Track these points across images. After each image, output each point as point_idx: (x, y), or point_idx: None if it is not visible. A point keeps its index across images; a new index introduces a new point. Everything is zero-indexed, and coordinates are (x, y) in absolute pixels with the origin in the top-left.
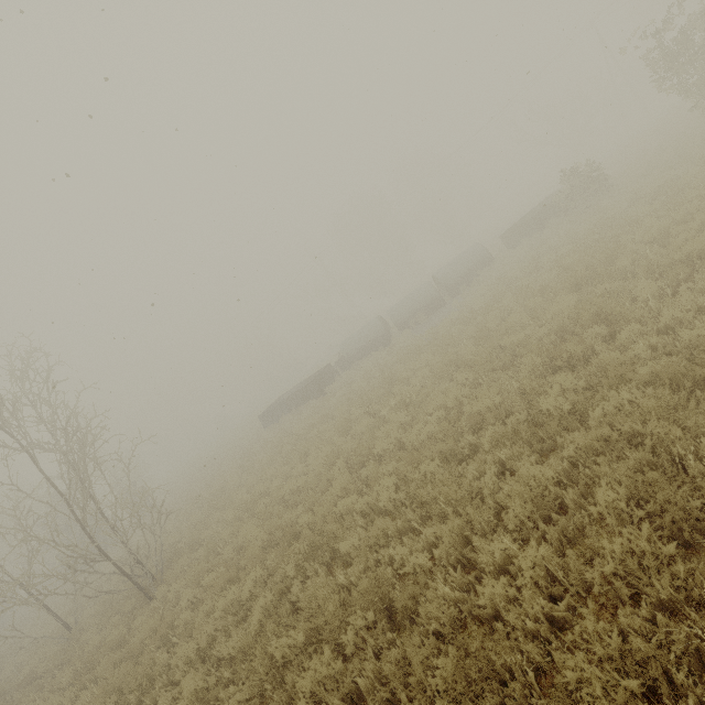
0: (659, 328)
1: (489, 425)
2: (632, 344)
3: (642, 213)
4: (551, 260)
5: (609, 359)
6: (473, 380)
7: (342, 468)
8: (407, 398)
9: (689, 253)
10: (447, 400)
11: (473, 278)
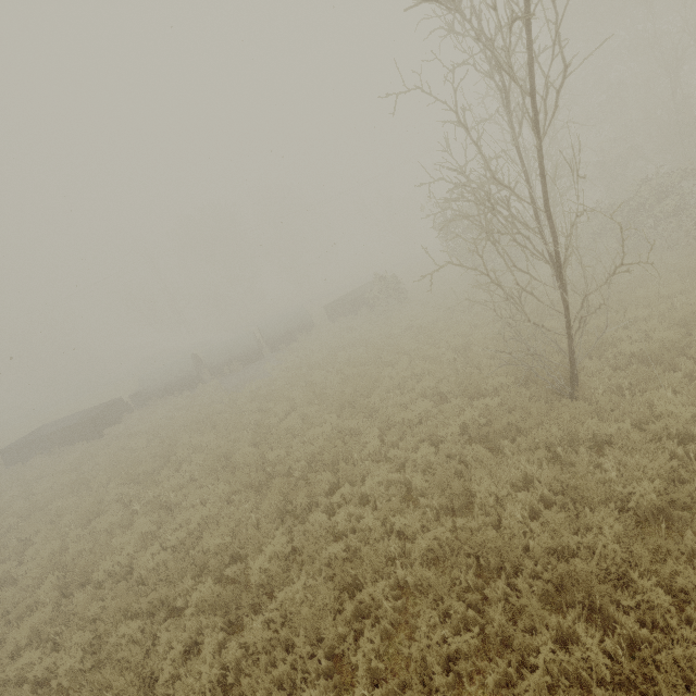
0: (363, 492)
1: (200, 584)
2: (343, 502)
3: (405, 347)
4: (343, 359)
5: (312, 529)
6: (229, 492)
7: (52, 589)
8: (163, 496)
9: (405, 417)
10: (193, 519)
11: (293, 338)
